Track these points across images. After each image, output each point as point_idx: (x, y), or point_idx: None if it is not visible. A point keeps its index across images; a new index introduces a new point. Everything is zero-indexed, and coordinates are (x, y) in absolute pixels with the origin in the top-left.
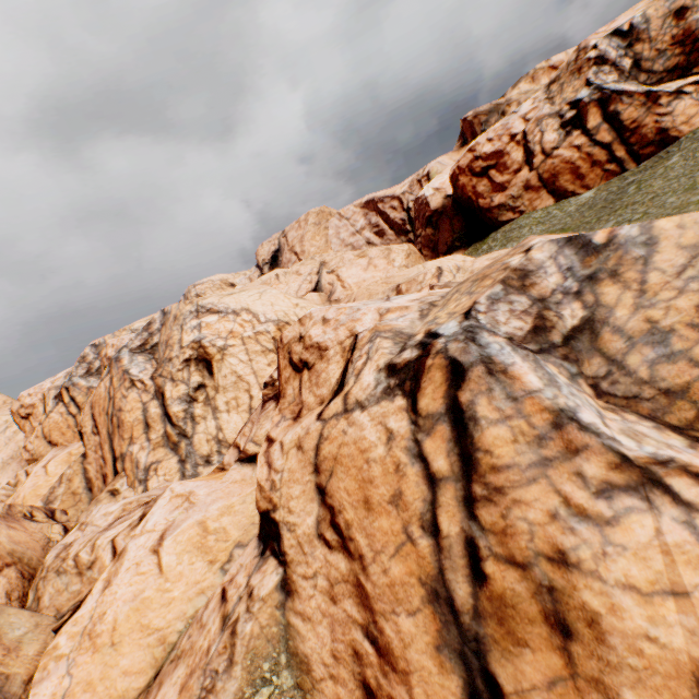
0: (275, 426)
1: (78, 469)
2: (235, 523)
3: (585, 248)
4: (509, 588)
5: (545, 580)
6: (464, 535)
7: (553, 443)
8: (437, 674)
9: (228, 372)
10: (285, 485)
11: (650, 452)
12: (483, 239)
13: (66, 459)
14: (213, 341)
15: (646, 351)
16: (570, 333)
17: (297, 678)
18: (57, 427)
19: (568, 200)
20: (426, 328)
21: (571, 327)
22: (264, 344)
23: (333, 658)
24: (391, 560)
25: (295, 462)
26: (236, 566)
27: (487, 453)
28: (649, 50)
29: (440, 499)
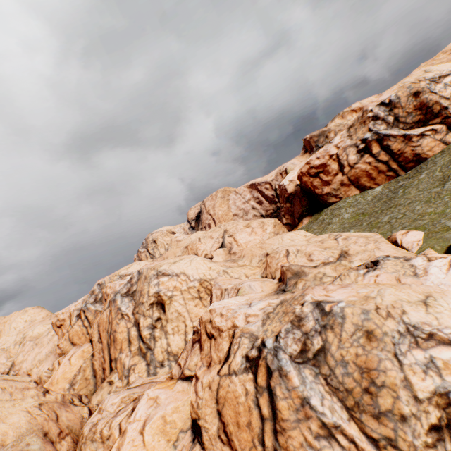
0: (199, 368)
1: (89, 363)
2: (179, 417)
3: (322, 311)
4: None
5: None
6: (273, 447)
7: (301, 412)
8: None
9: (173, 311)
10: (203, 407)
11: (334, 420)
12: (319, 212)
13: (81, 354)
14: (165, 292)
15: (340, 368)
16: (316, 352)
17: None
18: (77, 334)
19: (367, 191)
20: (262, 335)
21: (317, 348)
22: (193, 294)
23: None
24: None
25: (208, 395)
26: (181, 445)
27: (280, 412)
28: (402, 112)
29: (265, 428)
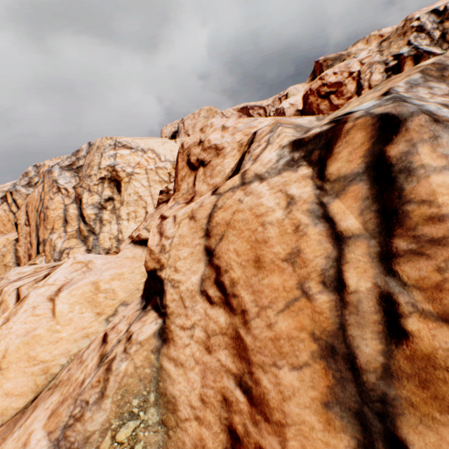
0: (169, 208)
1: (10, 248)
2: (123, 287)
3: None
4: (442, 348)
5: None
6: (378, 291)
7: None
8: (321, 431)
9: (132, 192)
10: (174, 248)
11: None
12: None
13: (4, 242)
14: (124, 167)
15: None
16: None
17: (162, 416)
18: (0, 219)
19: None
20: (329, 119)
21: None
22: (162, 176)
23: (201, 401)
24: (278, 315)
25: (186, 229)
26: (119, 317)
27: (423, 204)
28: None
29: (348, 256)
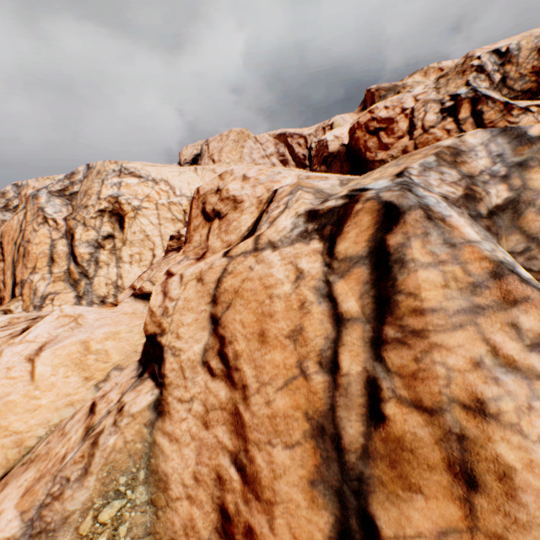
0: (177, 263)
1: None
2: (118, 348)
3: (520, 138)
4: (410, 431)
5: (456, 428)
6: (366, 375)
7: (488, 292)
8: (306, 508)
9: (138, 230)
10: (178, 312)
11: None
12: None
13: None
14: (130, 200)
15: None
16: (494, 209)
17: (152, 495)
18: None
19: None
20: (349, 188)
21: (495, 204)
22: (175, 214)
23: (194, 480)
24: (277, 393)
25: (193, 292)
26: (111, 384)
27: (410, 296)
28: (514, 72)
29: (345, 338)
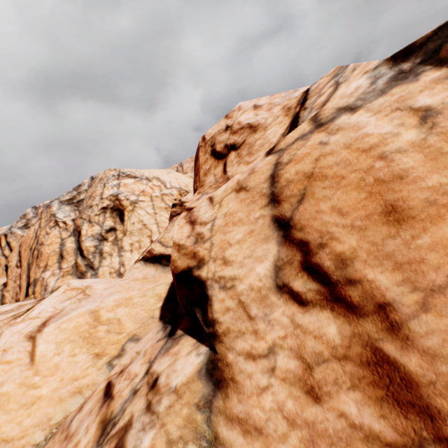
0: (195, 200)
1: None
2: (131, 315)
3: None
4: None
5: None
6: None
7: None
8: None
9: (136, 221)
10: (219, 231)
11: None
12: None
13: None
14: (128, 196)
15: None
16: None
17: None
18: None
19: None
20: None
21: None
22: (168, 203)
23: None
24: None
25: (234, 204)
26: (129, 355)
27: None
28: None
29: None
